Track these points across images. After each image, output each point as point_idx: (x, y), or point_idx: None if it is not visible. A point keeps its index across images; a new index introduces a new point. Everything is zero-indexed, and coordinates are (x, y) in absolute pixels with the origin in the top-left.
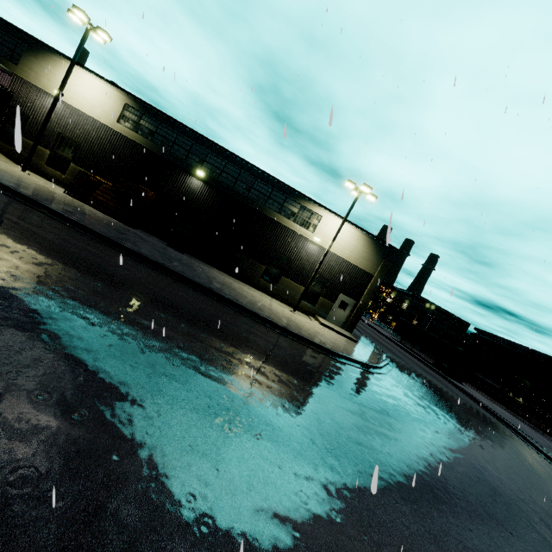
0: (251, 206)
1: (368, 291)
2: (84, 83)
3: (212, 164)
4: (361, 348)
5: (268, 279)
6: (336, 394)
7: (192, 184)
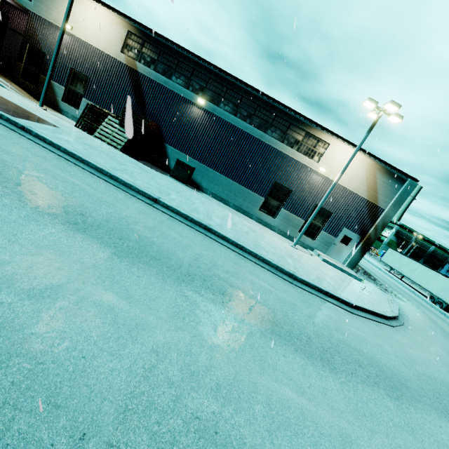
0: (252, 135)
1: (377, 227)
2: (90, 12)
3: (213, 90)
4: (367, 288)
5: (267, 211)
6: (383, 393)
7: (193, 113)
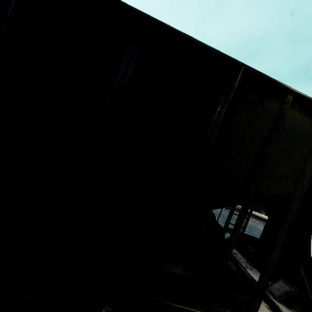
0: None
1: None
2: None
3: None
4: None
5: None
6: None
7: None
